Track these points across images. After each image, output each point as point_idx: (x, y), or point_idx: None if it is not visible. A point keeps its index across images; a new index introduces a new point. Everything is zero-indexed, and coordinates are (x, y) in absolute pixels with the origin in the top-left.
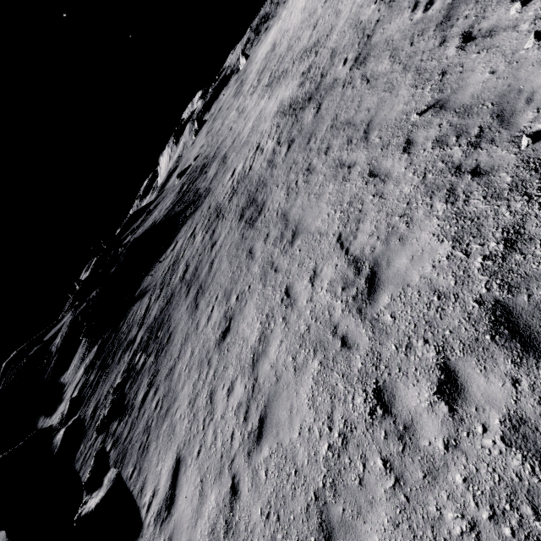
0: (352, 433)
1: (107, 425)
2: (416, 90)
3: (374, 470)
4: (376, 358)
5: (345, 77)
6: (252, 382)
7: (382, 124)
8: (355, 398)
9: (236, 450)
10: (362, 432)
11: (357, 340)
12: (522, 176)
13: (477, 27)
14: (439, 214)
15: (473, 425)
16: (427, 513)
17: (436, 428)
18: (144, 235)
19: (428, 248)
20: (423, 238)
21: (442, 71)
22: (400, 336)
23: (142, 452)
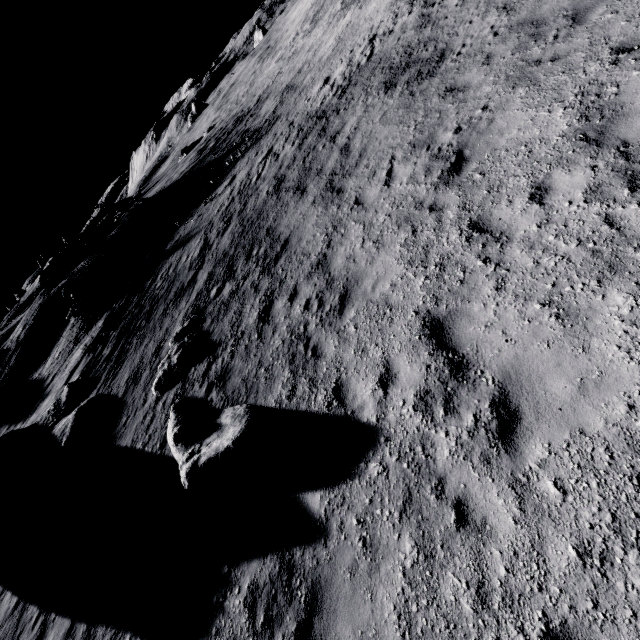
0: None
1: (181, 375)
2: None
3: None
4: None
5: None
6: (612, 153)
7: None
8: None
9: None
10: None
11: None
12: None
13: None
14: None
15: None
16: None
17: None
18: (157, 195)
19: None
20: None
21: None
22: None
23: (303, 363)
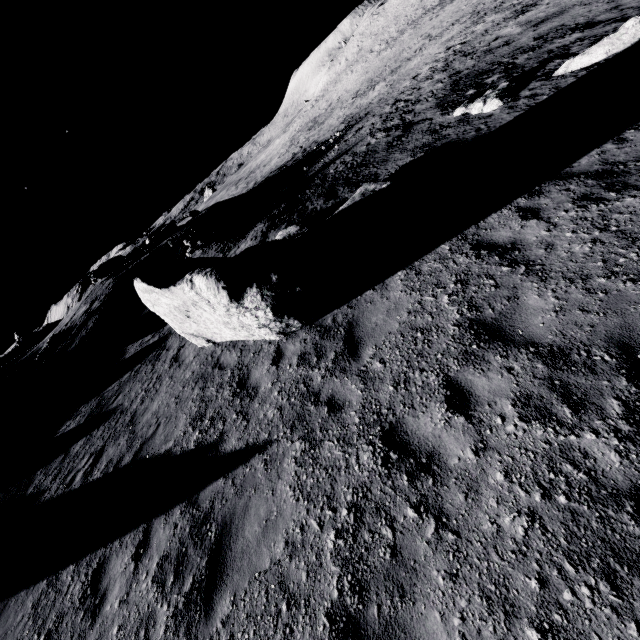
0: None
1: (525, 83)
2: None
3: None
4: None
5: None
6: None
7: None
8: None
9: None
10: None
11: None
12: None
13: None
14: None
15: None
16: None
17: None
18: None
19: None
20: None
21: None
22: None
23: None
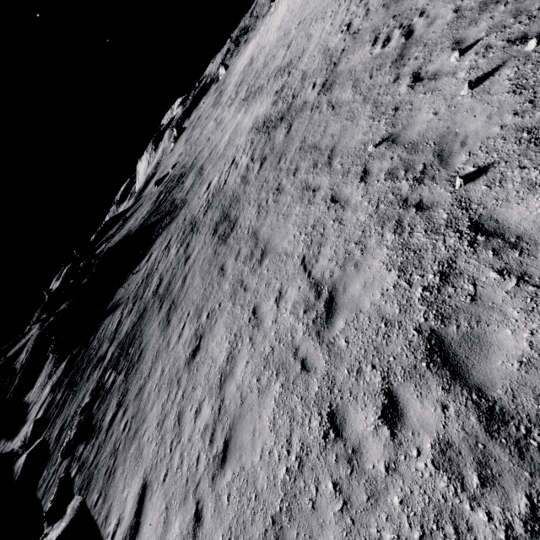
0: (307, 456)
1: (73, 449)
2: (373, 122)
3: (326, 493)
4: (331, 382)
5: (313, 101)
6: (219, 403)
7: (344, 152)
8: (311, 421)
9: (201, 475)
10: (316, 455)
11: (315, 363)
12: (456, 214)
13: (424, 69)
14: (389, 244)
15: (410, 449)
16: (369, 535)
17: (379, 451)
18: (119, 245)
19: (379, 276)
20: (375, 266)
21: (395, 107)
22: (352, 361)
23: (108, 477)
